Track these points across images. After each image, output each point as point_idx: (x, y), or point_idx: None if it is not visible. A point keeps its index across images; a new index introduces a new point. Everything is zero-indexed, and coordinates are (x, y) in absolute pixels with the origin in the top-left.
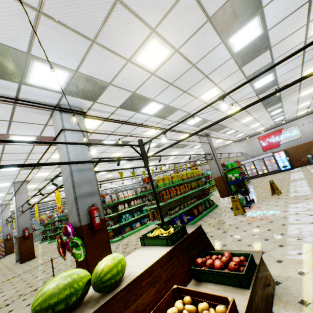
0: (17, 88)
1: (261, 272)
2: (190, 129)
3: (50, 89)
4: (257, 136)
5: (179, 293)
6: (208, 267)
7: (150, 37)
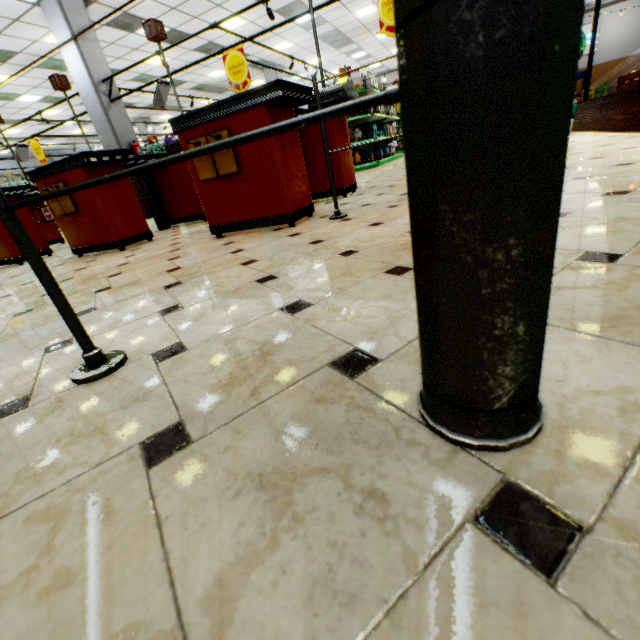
0: None
1: None
2: None
3: None
4: None
5: None
6: None
7: None
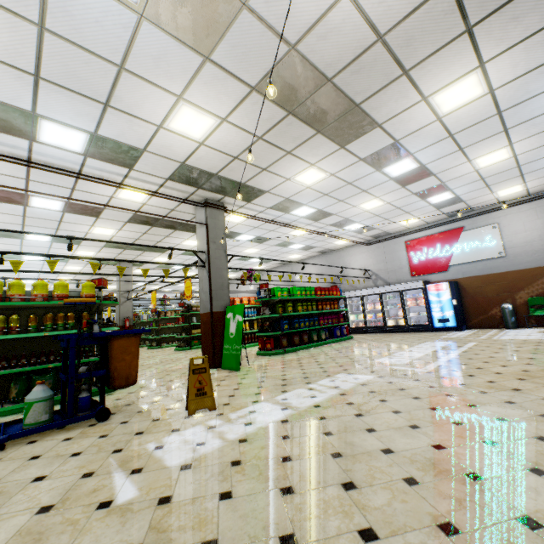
0: None
1: None
2: (112, 171)
3: None
4: (407, 239)
5: None
6: None
7: None
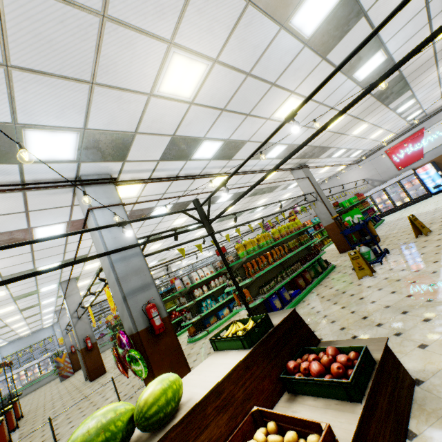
0: (18, 169)
1: (388, 370)
2: (275, 164)
3: (60, 160)
4: (385, 149)
5: (261, 417)
6: (303, 374)
7: (169, 54)
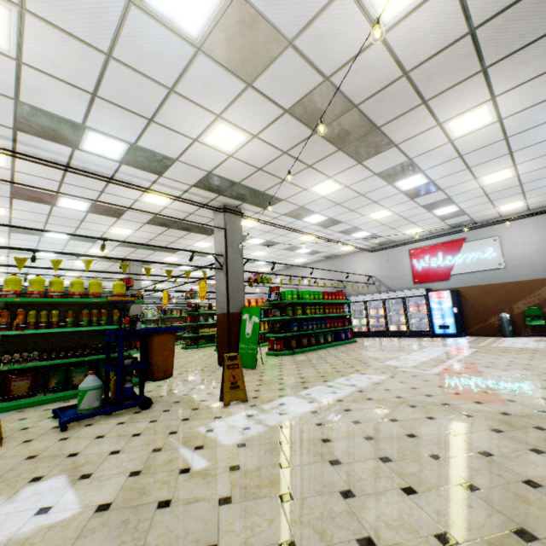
0: None
1: None
2: (142, 177)
3: None
4: (410, 247)
5: None
6: None
7: None
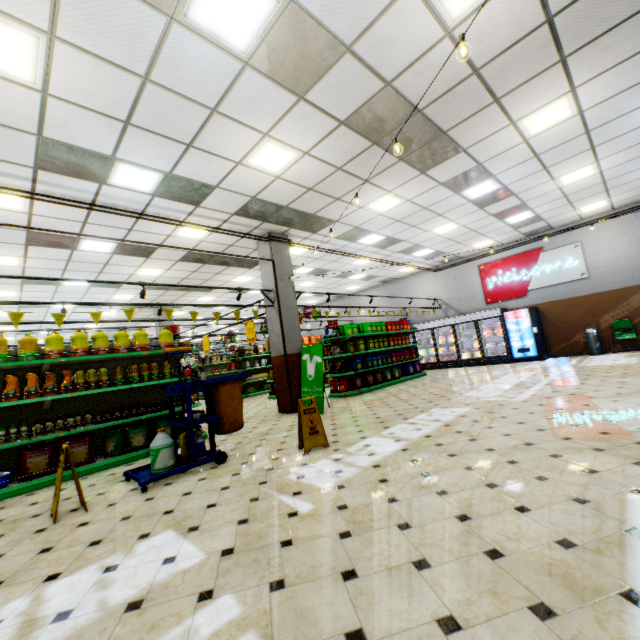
0: None
1: None
2: (177, 209)
3: None
4: (480, 263)
5: None
6: None
7: None
